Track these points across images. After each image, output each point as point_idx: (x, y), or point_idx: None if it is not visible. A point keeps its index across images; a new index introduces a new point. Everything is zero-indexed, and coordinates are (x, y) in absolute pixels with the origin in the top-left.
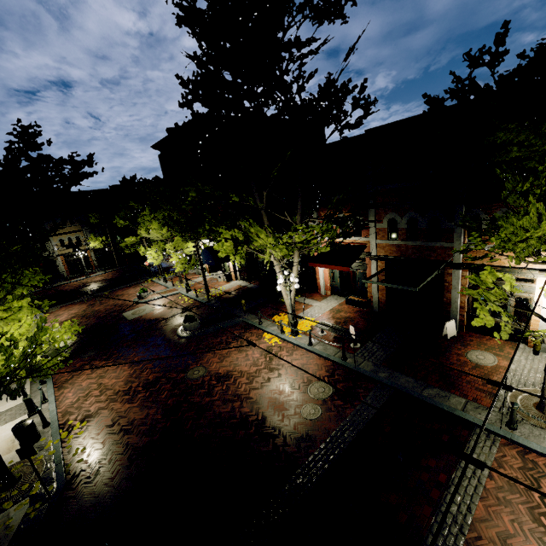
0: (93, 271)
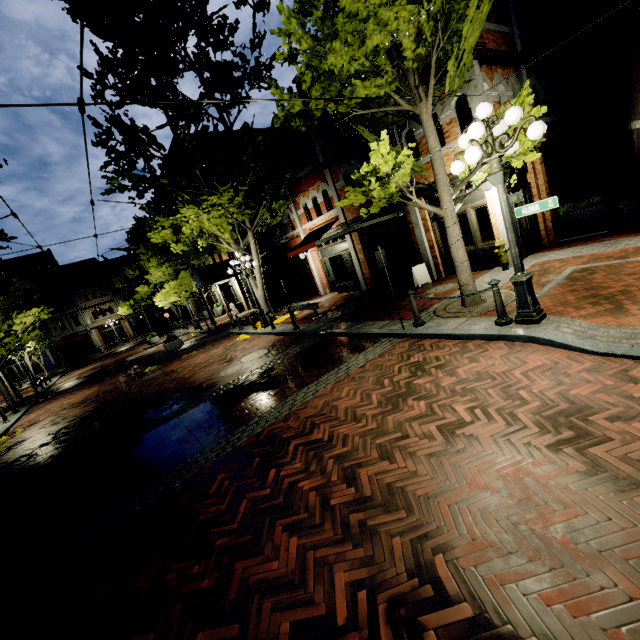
0: (128, 341)
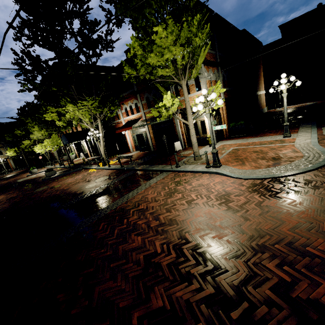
0: (12, 171)
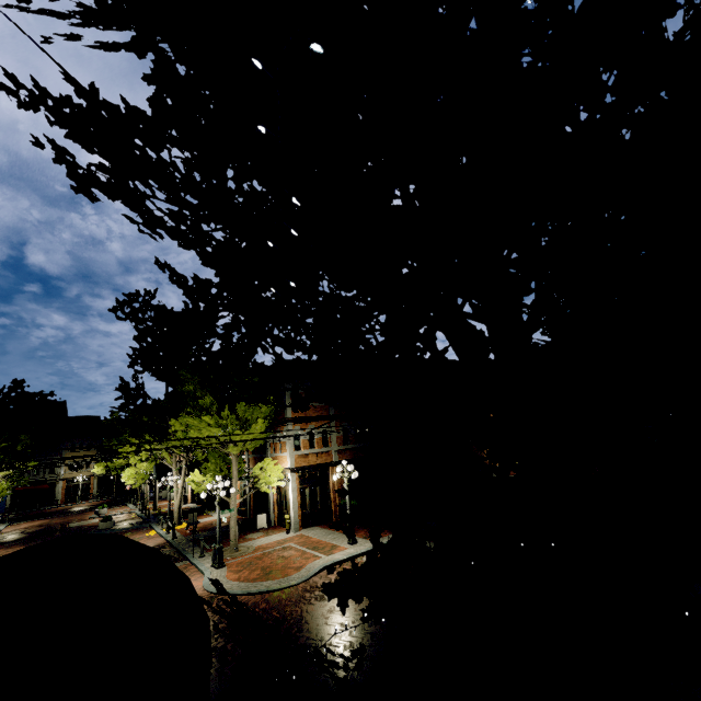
0: (88, 499)
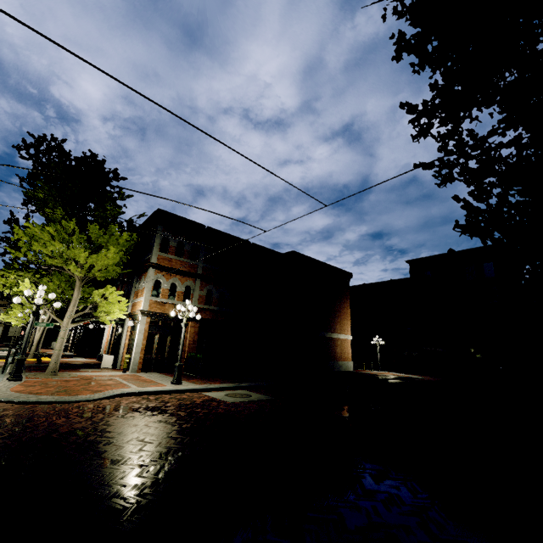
0: None
